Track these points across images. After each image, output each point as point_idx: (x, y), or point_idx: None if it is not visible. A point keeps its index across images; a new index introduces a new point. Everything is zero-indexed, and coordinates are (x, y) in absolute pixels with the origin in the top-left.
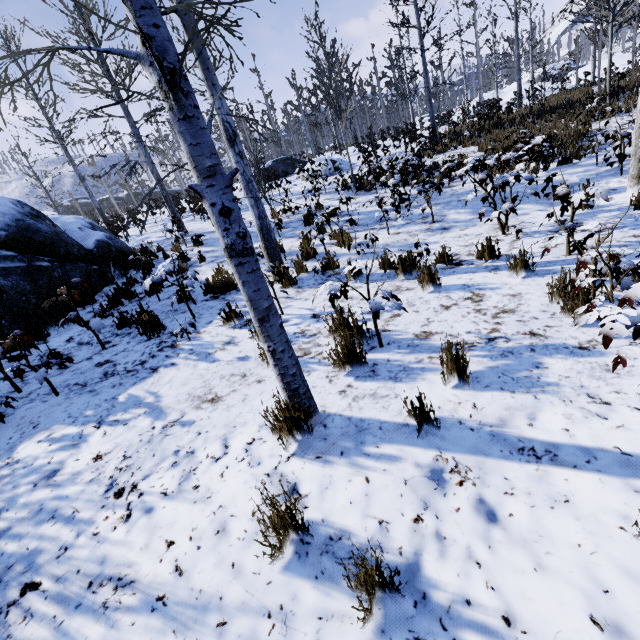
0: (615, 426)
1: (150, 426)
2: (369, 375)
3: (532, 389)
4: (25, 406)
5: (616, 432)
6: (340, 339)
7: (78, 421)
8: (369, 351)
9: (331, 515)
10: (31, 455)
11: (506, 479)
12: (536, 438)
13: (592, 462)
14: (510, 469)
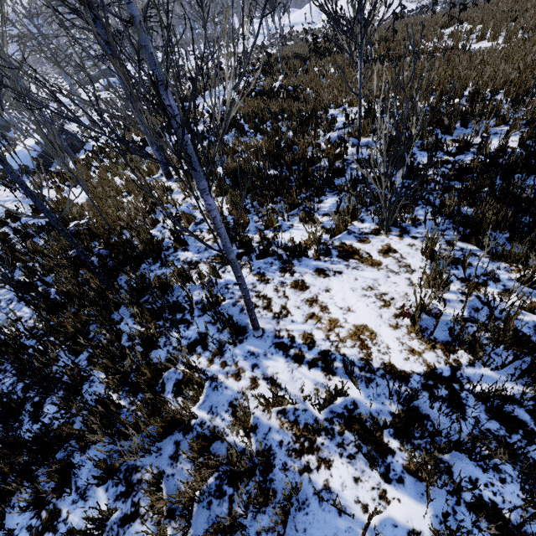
0: None
1: None
2: None
3: None
4: None
5: None
6: None
7: None
8: None
9: None
10: None
11: None
12: None
13: None
14: None
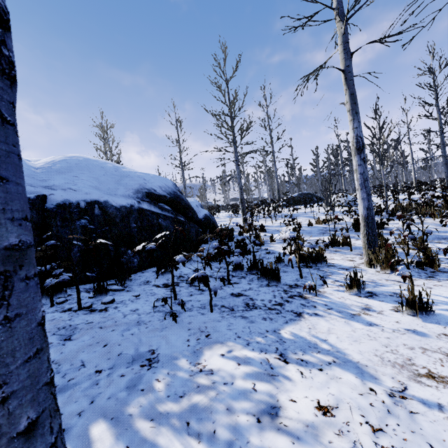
0: None
1: (364, 385)
2: None
3: None
4: (186, 312)
5: None
6: None
7: (252, 345)
8: None
9: None
10: (223, 369)
11: None
12: None
13: None
14: None
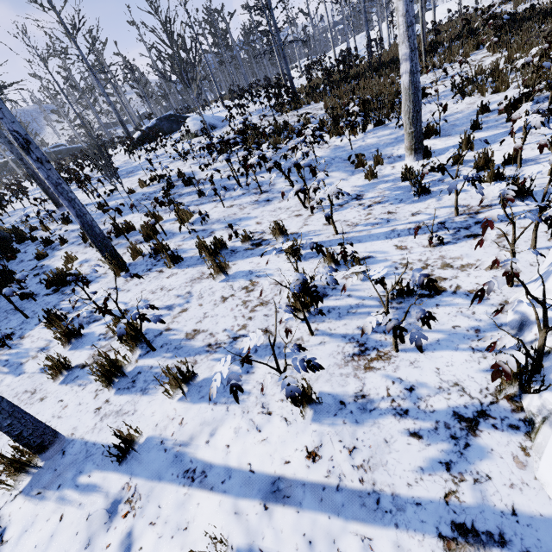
0: (261, 439)
1: None
2: (128, 387)
3: (230, 399)
4: None
5: (258, 446)
6: (124, 345)
7: None
8: (143, 356)
9: None
10: None
11: (159, 507)
12: (203, 457)
13: (225, 482)
14: (168, 495)
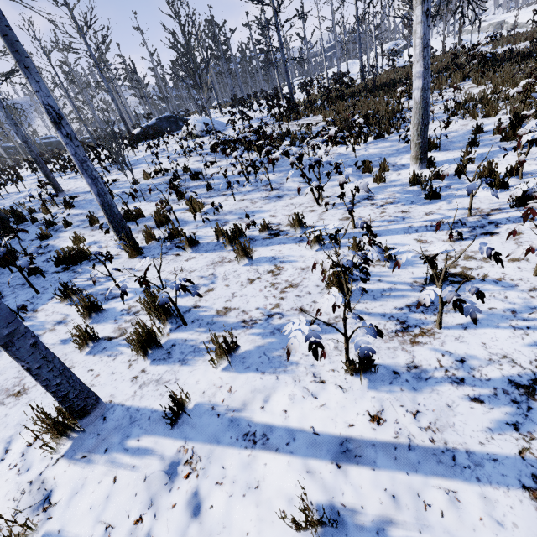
0: (319, 405)
1: None
2: (164, 358)
3: (278, 369)
4: None
5: (318, 411)
6: (153, 319)
7: None
8: (174, 330)
9: (68, 524)
10: None
11: (223, 468)
12: (261, 422)
13: (290, 444)
14: (230, 457)
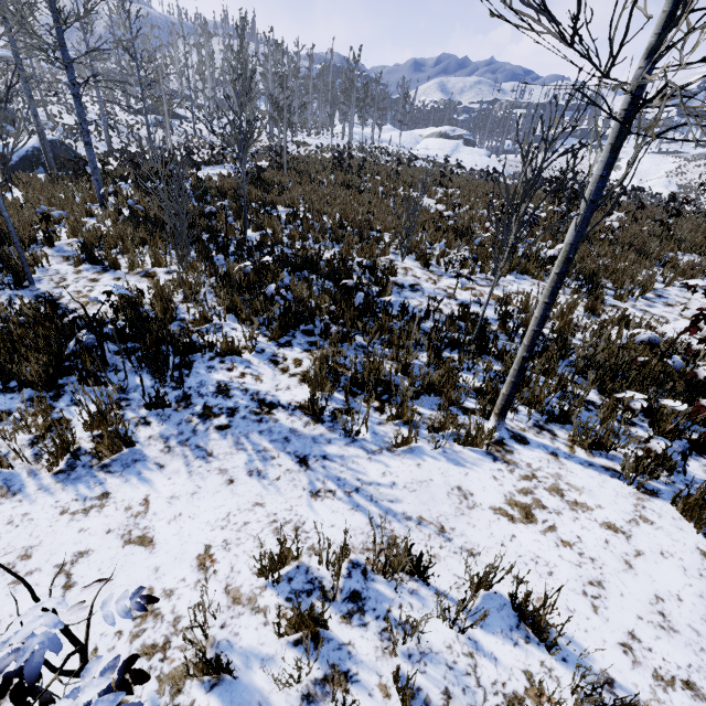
0: None
1: None
2: None
3: None
4: None
5: None
6: None
7: None
8: None
9: None
10: None
11: None
12: None
13: None
14: None
